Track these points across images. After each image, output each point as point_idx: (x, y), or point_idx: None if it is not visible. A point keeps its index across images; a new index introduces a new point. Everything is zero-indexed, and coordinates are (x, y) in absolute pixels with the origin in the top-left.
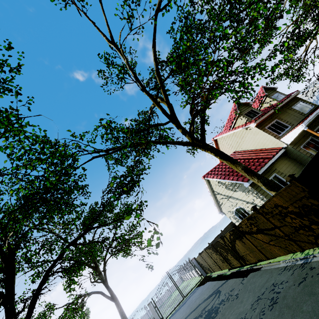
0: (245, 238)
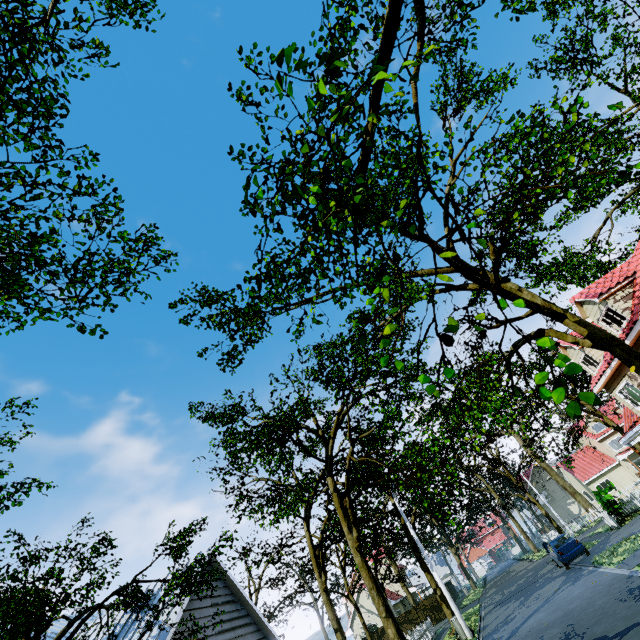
0: None
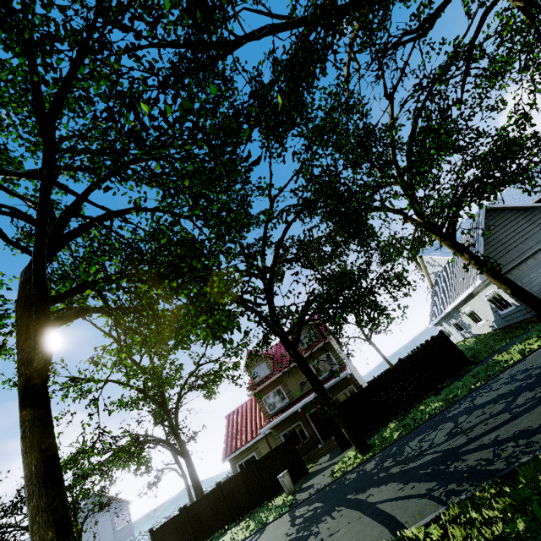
0: None
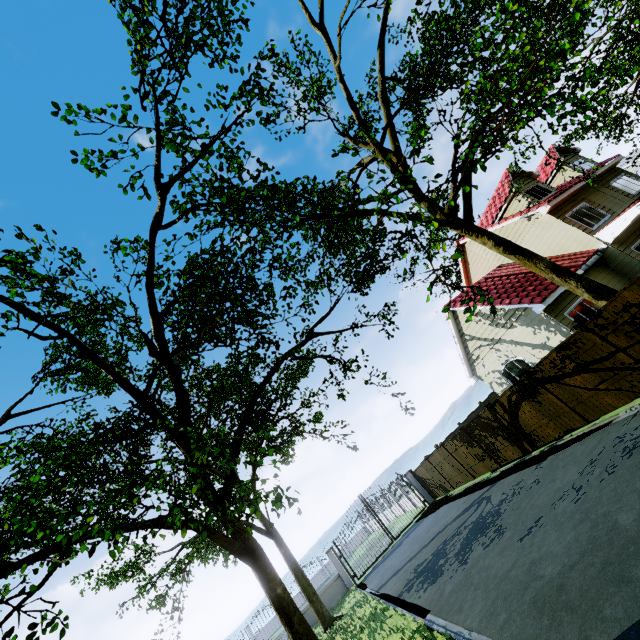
0: (546, 390)
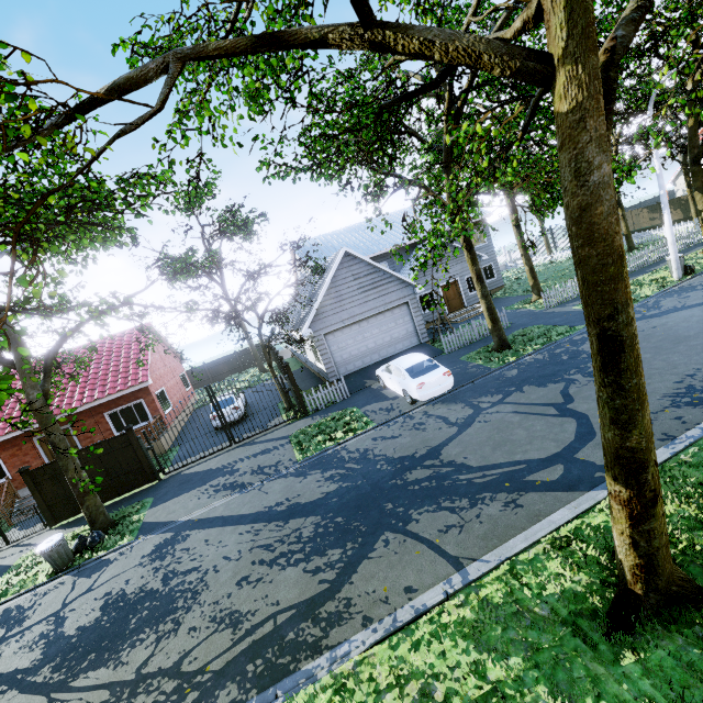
0: None
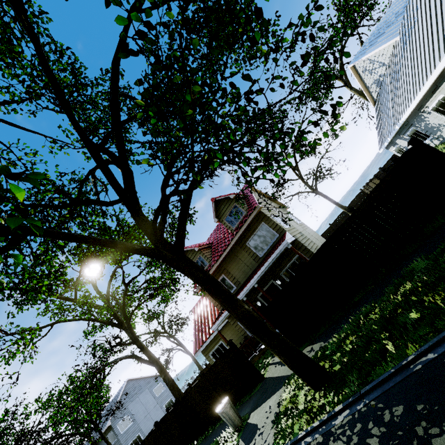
0: None
